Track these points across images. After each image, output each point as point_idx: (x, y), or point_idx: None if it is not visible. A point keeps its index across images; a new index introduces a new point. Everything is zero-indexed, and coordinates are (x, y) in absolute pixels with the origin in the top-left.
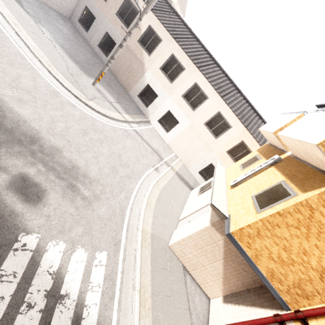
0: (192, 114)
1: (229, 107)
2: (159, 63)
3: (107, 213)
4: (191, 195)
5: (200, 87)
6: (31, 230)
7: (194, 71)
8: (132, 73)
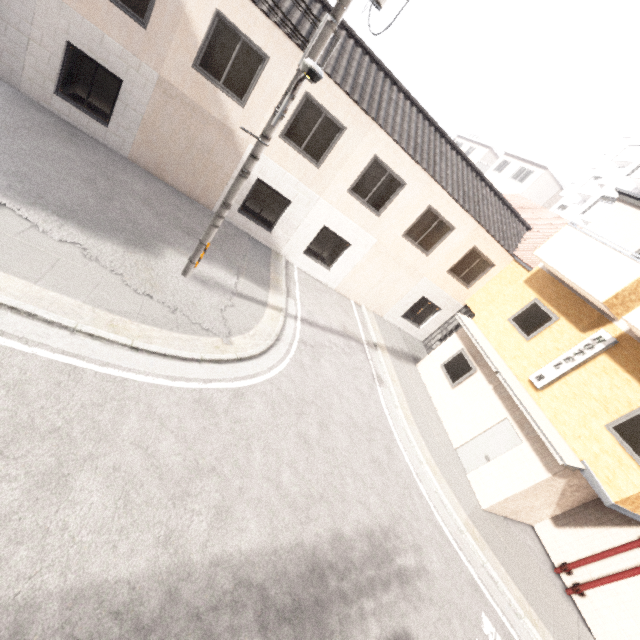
0: (377, 223)
1: (449, 194)
2: None
3: (438, 556)
4: (428, 381)
5: (386, 164)
6: None
7: (369, 131)
8: (207, 160)
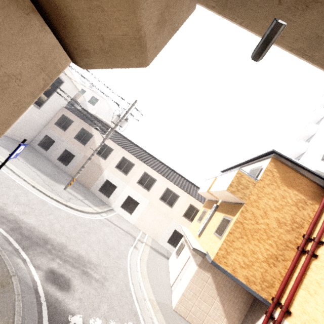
0: (148, 194)
1: (173, 183)
2: (114, 163)
3: (117, 289)
4: (170, 263)
5: (148, 174)
6: (74, 312)
7: (142, 165)
8: (92, 174)
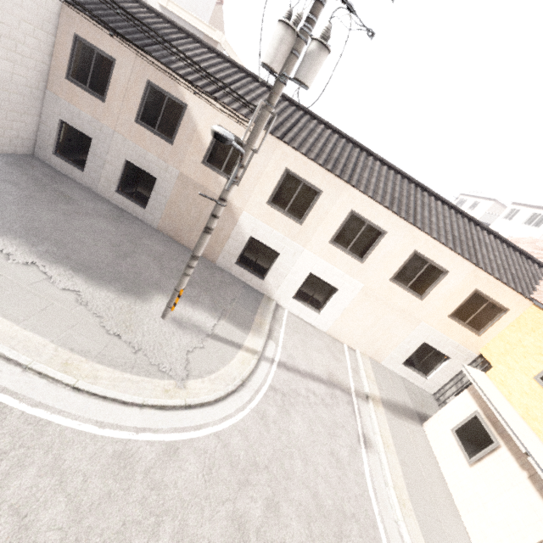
0: (361, 268)
1: (435, 239)
2: (263, 192)
3: None
4: (438, 449)
5: (363, 216)
6: None
7: (343, 191)
8: None
